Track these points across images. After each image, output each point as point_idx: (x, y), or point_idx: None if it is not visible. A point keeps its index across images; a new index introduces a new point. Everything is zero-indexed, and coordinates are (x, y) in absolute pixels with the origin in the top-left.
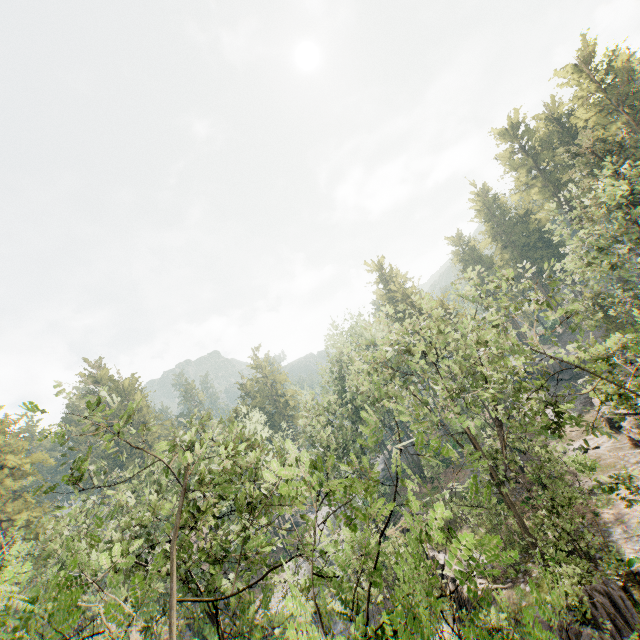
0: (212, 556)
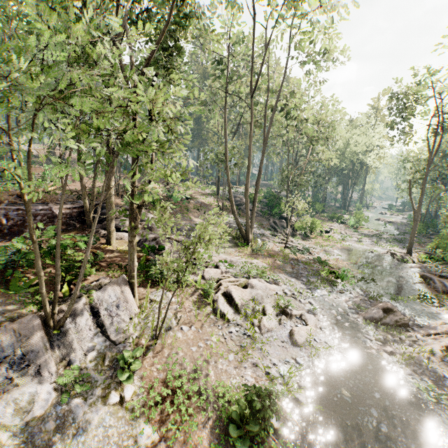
0: None
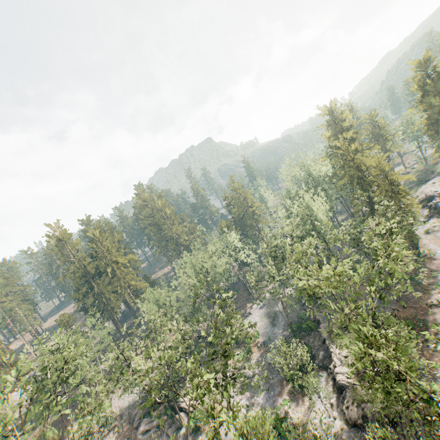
0: (206, 410)
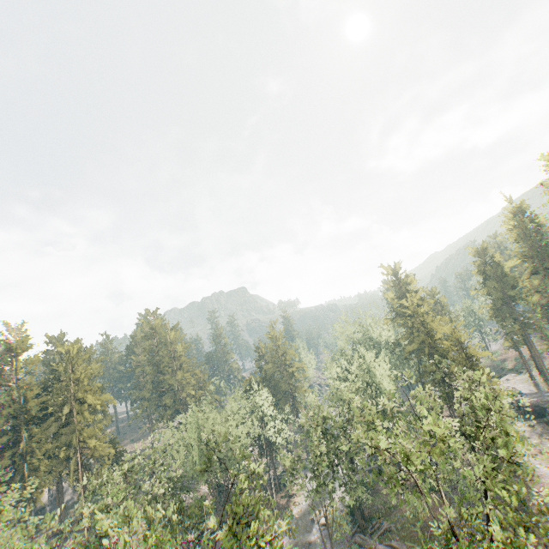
0: None
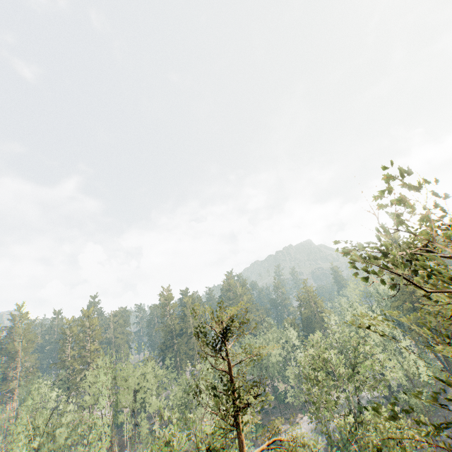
0: None
